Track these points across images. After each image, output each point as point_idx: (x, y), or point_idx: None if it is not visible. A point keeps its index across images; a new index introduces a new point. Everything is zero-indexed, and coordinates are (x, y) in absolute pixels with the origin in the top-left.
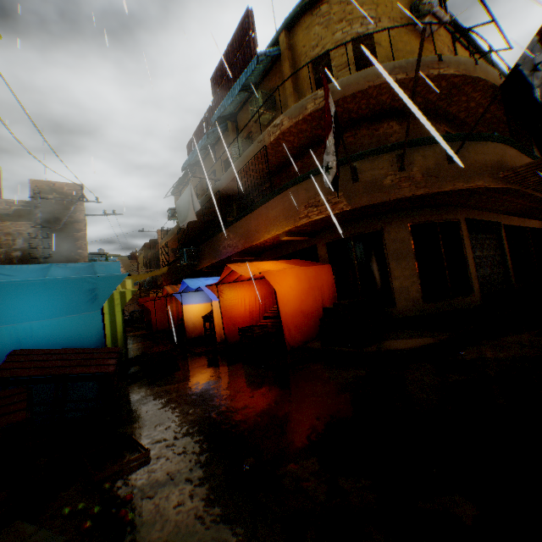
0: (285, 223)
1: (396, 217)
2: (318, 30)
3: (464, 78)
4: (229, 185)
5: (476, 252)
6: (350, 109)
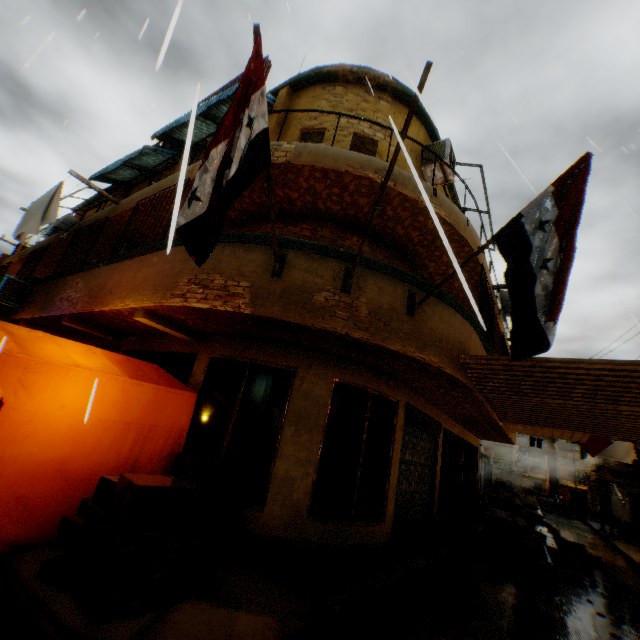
0: (151, 293)
1: (322, 361)
2: (324, 105)
3: (453, 230)
4: (126, 214)
5: (407, 454)
6: (317, 191)
